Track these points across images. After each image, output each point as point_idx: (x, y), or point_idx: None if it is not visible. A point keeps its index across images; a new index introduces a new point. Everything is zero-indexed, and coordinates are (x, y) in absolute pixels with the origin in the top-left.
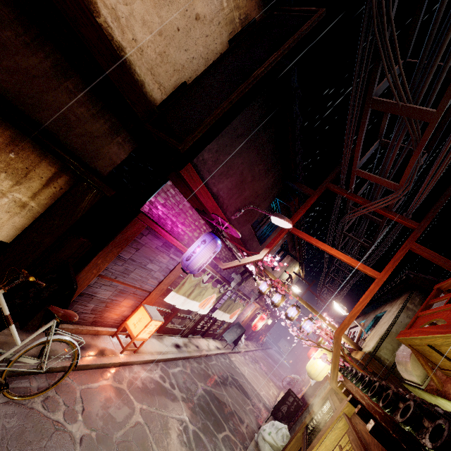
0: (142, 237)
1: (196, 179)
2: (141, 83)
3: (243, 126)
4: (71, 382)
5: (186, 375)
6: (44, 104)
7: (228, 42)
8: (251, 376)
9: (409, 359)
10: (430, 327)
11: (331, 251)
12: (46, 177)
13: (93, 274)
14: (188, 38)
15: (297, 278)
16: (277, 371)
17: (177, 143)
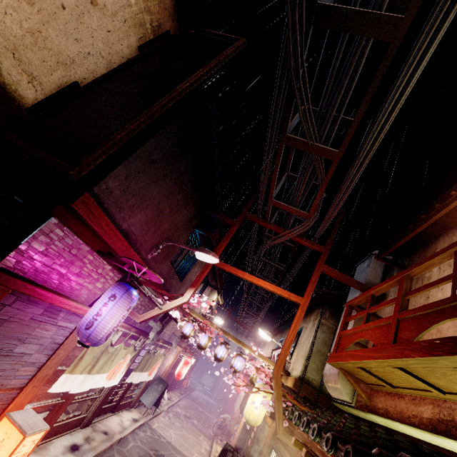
0: (3, 308)
1: (97, 213)
2: None
3: (158, 150)
4: None
5: None
6: None
7: (138, 48)
8: (179, 440)
9: (338, 379)
10: (361, 350)
11: (258, 282)
12: None
13: None
14: (80, 24)
15: (216, 306)
16: (206, 416)
17: (67, 165)
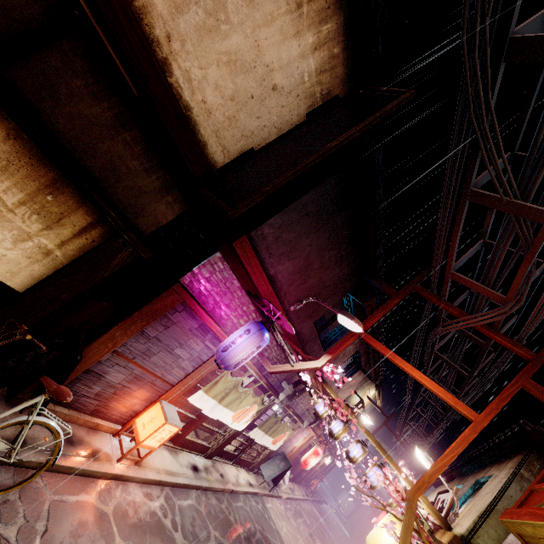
0: (175, 313)
1: (250, 255)
2: (203, 144)
3: (314, 204)
4: (43, 486)
5: (197, 513)
6: (97, 152)
7: (306, 115)
8: (289, 538)
9: None
10: None
11: (412, 372)
12: (79, 226)
13: (107, 348)
14: (262, 106)
15: (371, 406)
16: (330, 540)
17: (228, 208)
